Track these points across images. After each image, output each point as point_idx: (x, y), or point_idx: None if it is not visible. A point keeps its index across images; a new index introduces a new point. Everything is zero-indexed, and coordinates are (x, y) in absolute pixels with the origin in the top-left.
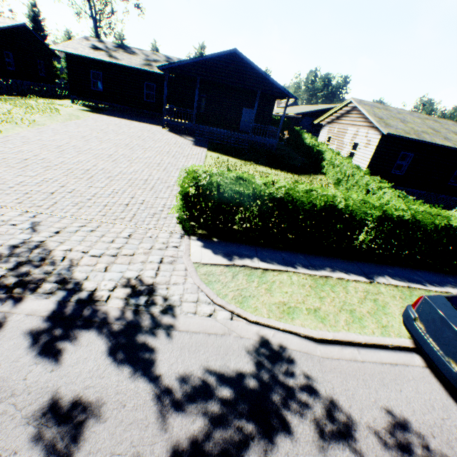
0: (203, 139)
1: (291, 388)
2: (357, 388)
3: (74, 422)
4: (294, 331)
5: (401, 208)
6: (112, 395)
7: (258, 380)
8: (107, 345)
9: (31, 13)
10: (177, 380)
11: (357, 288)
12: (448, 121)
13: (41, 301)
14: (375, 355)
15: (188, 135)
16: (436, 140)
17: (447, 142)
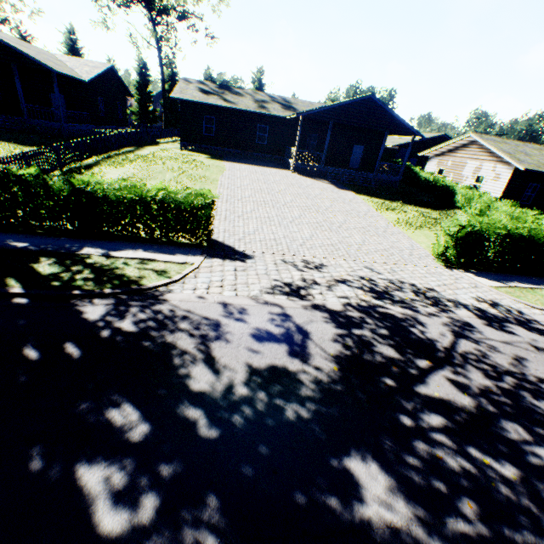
0: (337, 181)
1: None
2: None
3: None
4: None
5: None
6: None
7: None
8: (524, 329)
9: (67, 42)
10: None
11: None
12: None
13: (460, 311)
14: None
15: (317, 177)
16: None
17: None
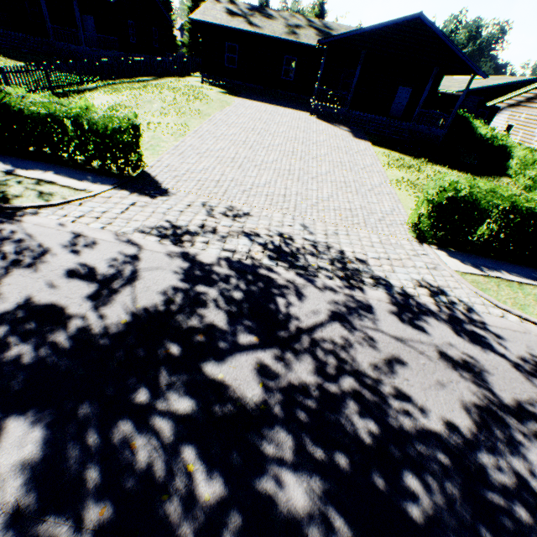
0: (359, 129)
1: None
2: None
3: (475, 372)
4: None
5: None
6: (482, 361)
7: None
8: (449, 329)
9: None
10: (517, 359)
11: None
12: None
13: (375, 292)
14: None
15: (338, 123)
16: None
17: None
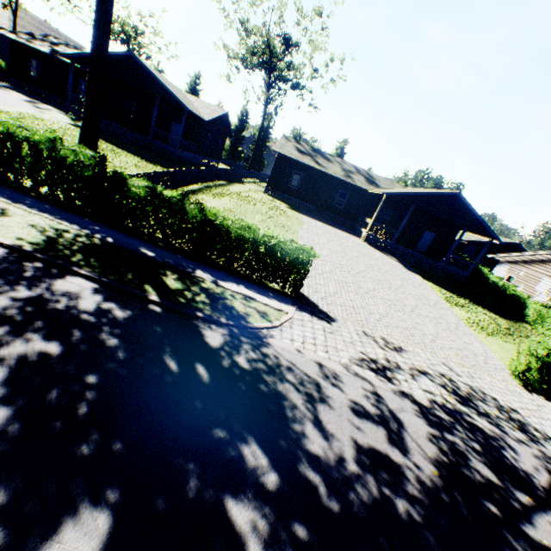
0: (405, 261)
1: None
2: None
3: None
4: None
5: None
6: None
7: None
8: None
9: (191, 83)
10: None
11: None
12: None
13: (550, 447)
14: None
15: (386, 252)
16: None
17: None
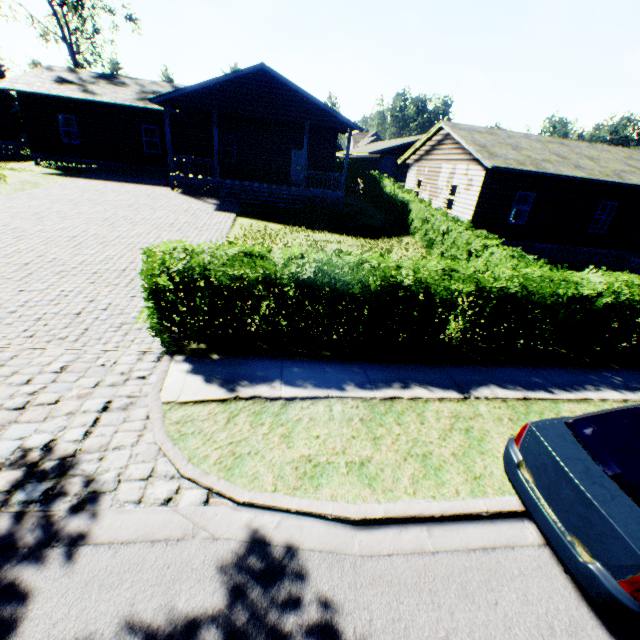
0: (232, 200)
1: (288, 636)
2: (416, 613)
3: None
4: (316, 512)
5: (505, 275)
6: None
7: (225, 630)
8: None
9: None
10: None
11: (441, 413)
12: (581, 143)
13: None
14: (459, 536)
15: (210, 196)
16: (563, 170)
17: (579, 172)
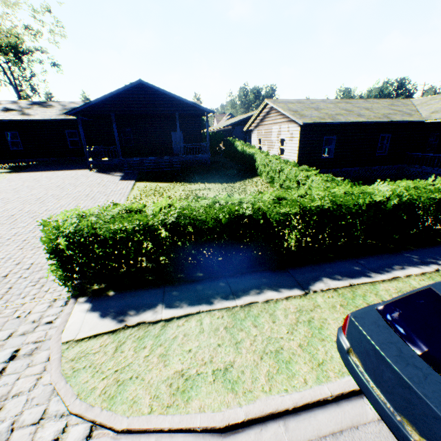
0: (132, 171)
1: None
2: None
3: None
4: (186, 427)
5: (319, 196)
6: None
7: None
8: None
9: None
10: None
11: (288, 309)
12: (359, 100)
13: None
14: (311, 425)
15: (117, 171)
16: (350, 118)
17: (361, 118)
